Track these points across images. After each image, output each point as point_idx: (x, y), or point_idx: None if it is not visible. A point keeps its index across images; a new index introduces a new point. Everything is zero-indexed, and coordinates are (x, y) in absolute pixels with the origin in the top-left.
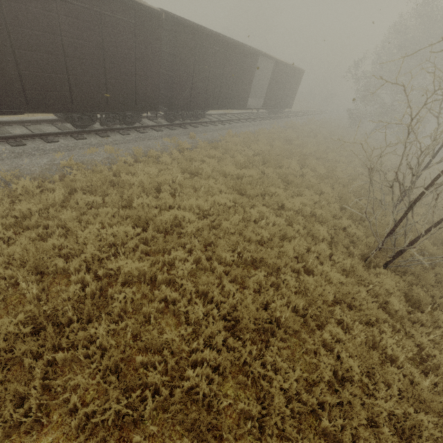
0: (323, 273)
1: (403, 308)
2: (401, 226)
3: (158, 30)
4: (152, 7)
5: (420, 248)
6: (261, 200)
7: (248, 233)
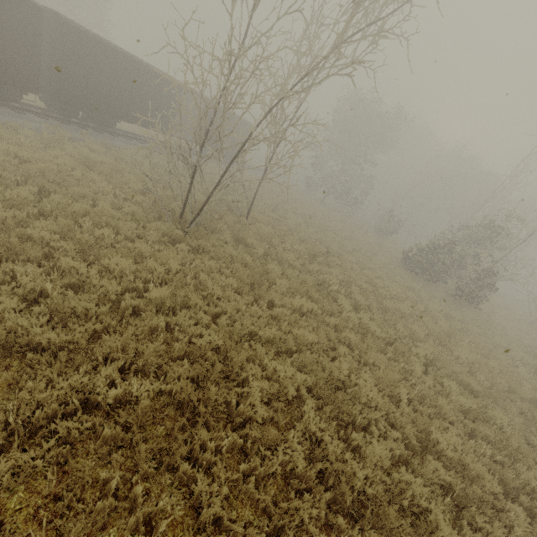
0: (103, 209)
1: (154, 236)
2: (192, 194)
3: (38, 21)
4: (29, 0)
5: (240, 236)
6: (108, 178)
7: (49, 174)
